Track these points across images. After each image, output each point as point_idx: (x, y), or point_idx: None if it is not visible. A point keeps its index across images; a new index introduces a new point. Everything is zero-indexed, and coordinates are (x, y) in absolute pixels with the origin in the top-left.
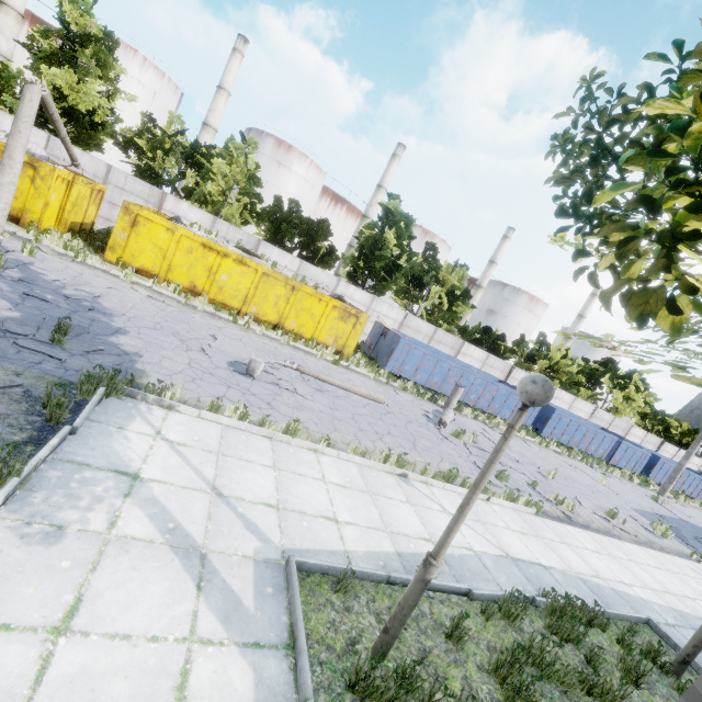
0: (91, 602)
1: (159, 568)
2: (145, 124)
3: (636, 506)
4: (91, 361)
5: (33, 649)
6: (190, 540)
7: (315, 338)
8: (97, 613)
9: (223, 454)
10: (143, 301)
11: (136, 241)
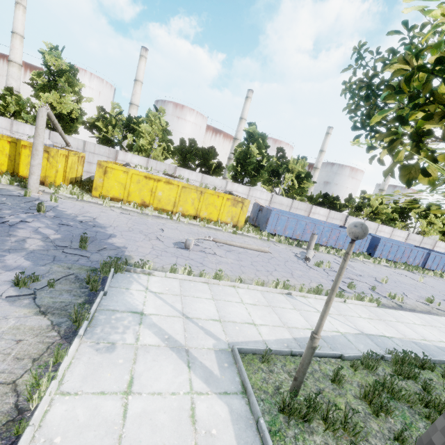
0: (138, 378)
1: (166, 359)
2: (99, 113)
3: None
4: (102, 255)
5: (118, 402)
6: (178, 343)
7: (219, 220)
8: (142, 383)
9: (183, 295)
10: (118, 216)
11: (108, 182)
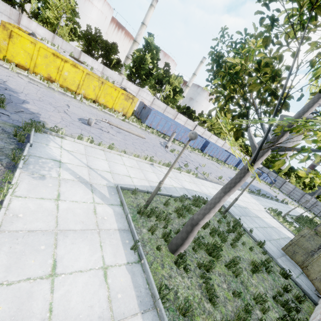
0: (63, 194)
1: (79, 187)
2: None
3: (229, 176)
4: (20, 116)
5: (53, 203)
6: (85, 180)
7: (113, 108)
8: (66, 196)
9: (87, 155)
10: (27, 84)
11: (13, 47)
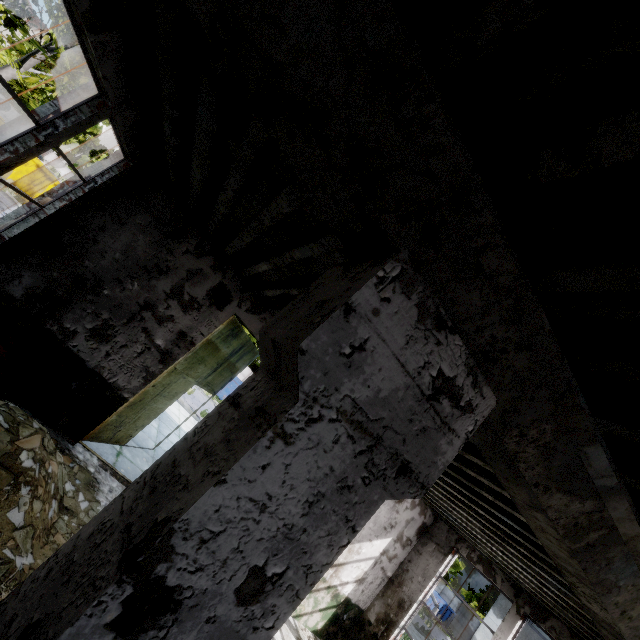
0: None
1: None
2: None
3: None
4: None
5: None
6: None
7: None
8: None
9: None
10: None
11: None
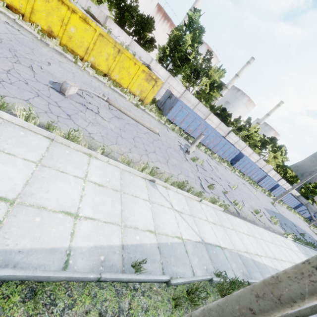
0: None
1: None
2: None
3: (265, 206)
4: None
5: None
6: None
7: (129, 88)
8: None
9: None
10: None
11: None
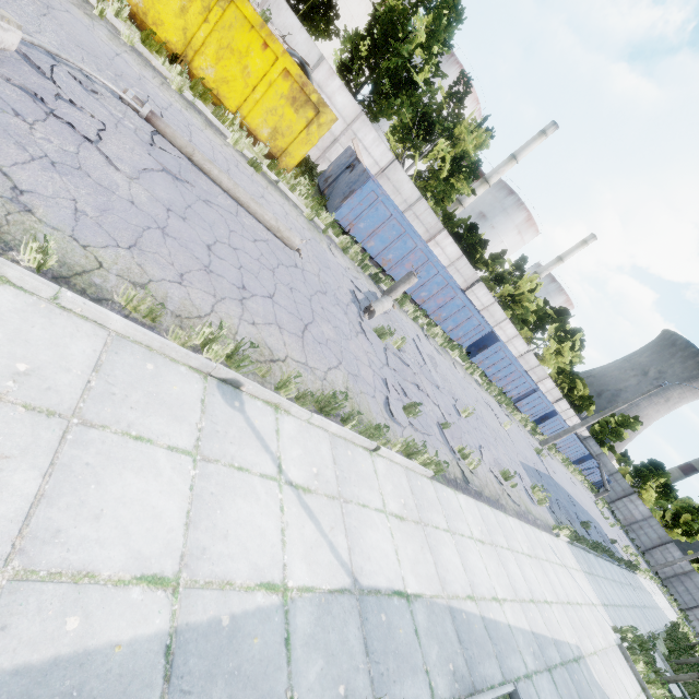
0: None
1: None
2: None
3: (524, 459)
4: None
5: None
6: None
7: (241, 115)
8: None
9: None
10: None
11: None
